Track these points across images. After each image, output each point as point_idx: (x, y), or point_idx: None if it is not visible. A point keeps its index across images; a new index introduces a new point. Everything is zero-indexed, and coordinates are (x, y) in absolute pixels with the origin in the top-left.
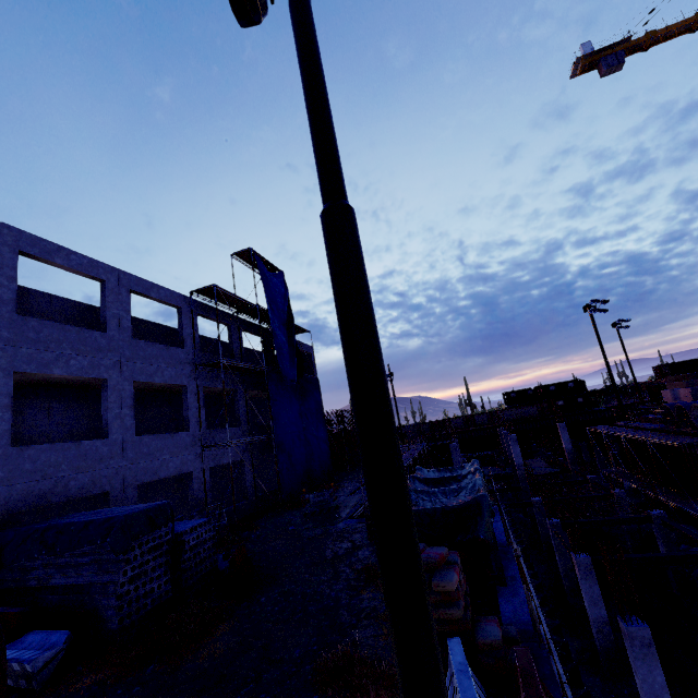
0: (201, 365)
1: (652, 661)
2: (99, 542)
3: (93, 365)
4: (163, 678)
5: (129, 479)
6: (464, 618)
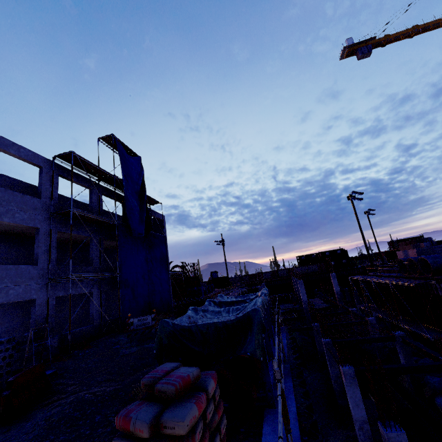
0: (55, 213)
1: None
2: None
3: None
4: None
5: None
6: None
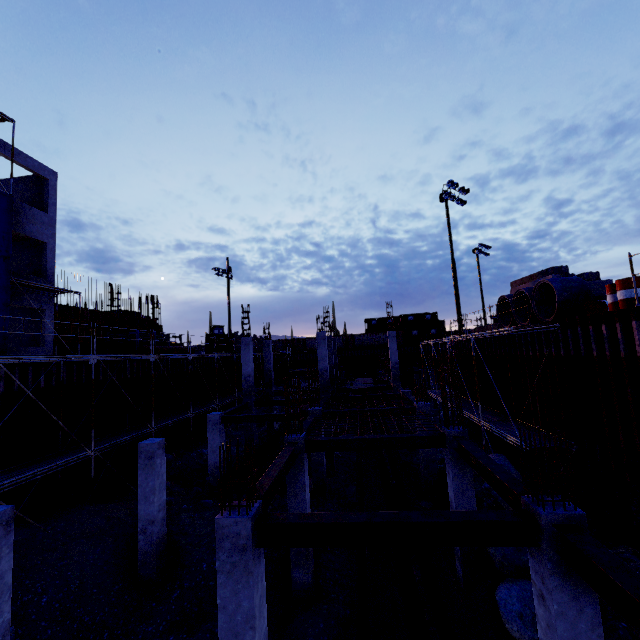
0: None
1: None
2: None
3: None
4: None
5: None
6: None
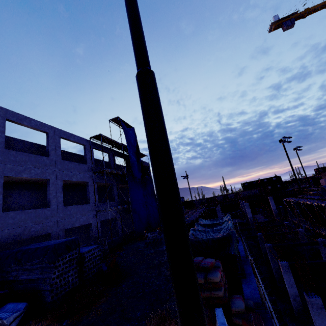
0: (95, 172)
1: (323, 316)
2: (42, 258)
3: (42, 173)
4: None
5: (60, 227)
6: (224, 297)
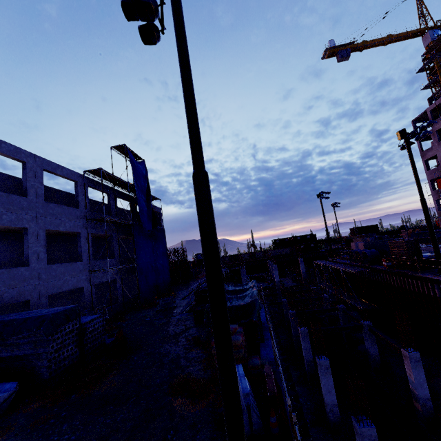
0: (90, 220)
1: (329, 375)
2: (35, 330)
3: (18, 219)
4: (81, 400)
5: (43, 292)
6: (243, 357)
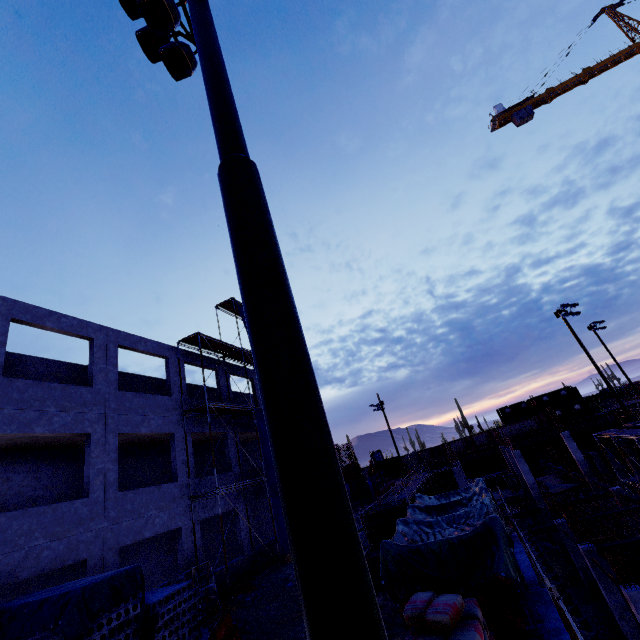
0: (188, 411)
1: None
2: (52, 626)
3: (77, 421)
4: None
5: (110, 542)
6: None
